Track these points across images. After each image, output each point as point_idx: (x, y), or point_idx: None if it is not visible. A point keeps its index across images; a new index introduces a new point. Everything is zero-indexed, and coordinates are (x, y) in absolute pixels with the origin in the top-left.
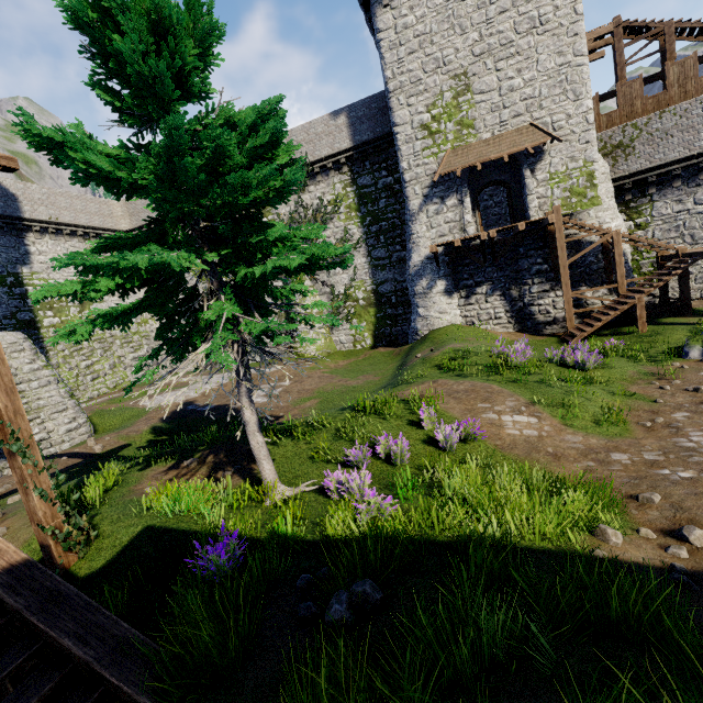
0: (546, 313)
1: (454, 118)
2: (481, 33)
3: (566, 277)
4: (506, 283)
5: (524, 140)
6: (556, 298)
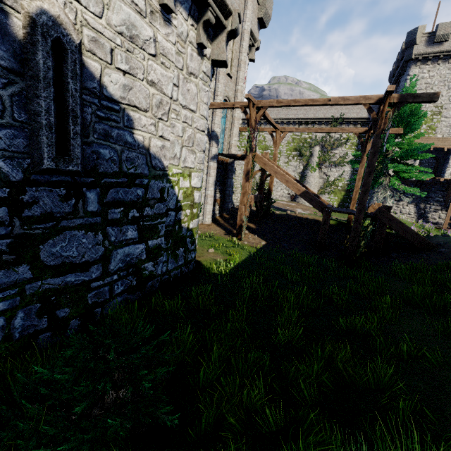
0: (434, 219)
1: (427, 123)
2: None
3: None
4: (419, 201)
5: None
6: (441, 214)
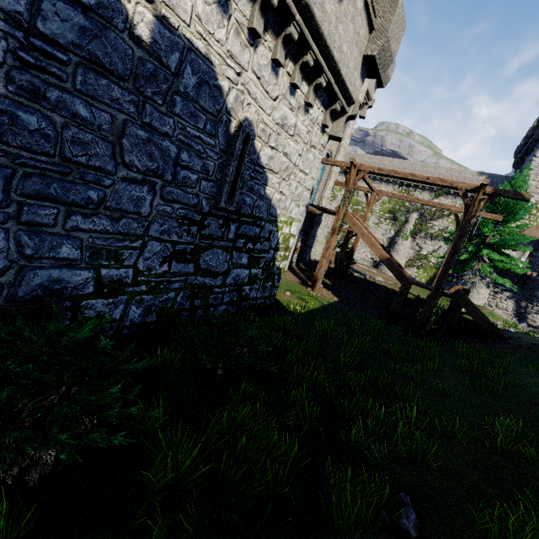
0: (534, 321)
1: None
2: None
3: None
4: (521, 298)
5: None
6: None
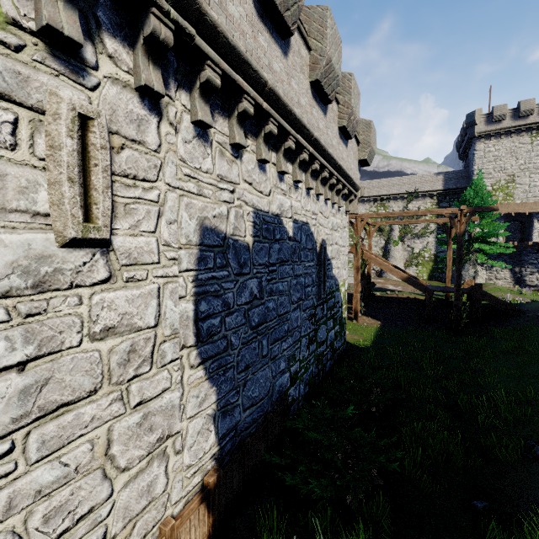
0: (532, 281)
1: (503, 191)
2: (525, 161)
3: None
4: (513, 265)
5: (537, 207)
6: (538, 276)
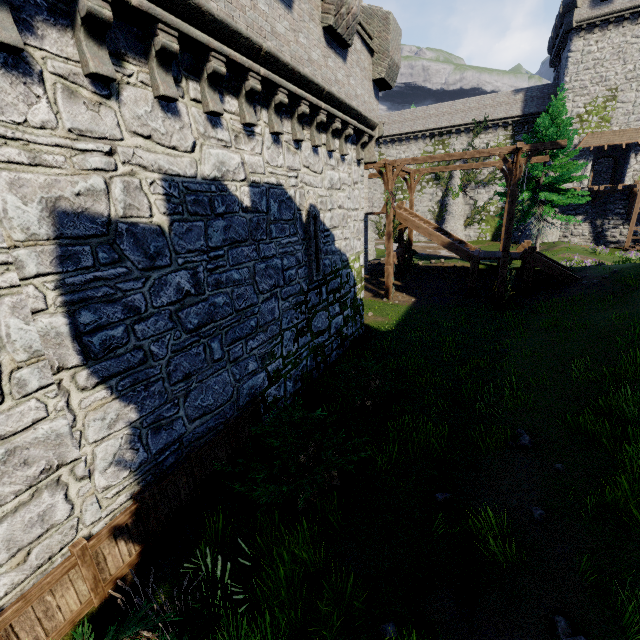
0: (614, 237)
1: (599, 114)
2: (635, 66)
3: (634, 219)
4: (595, 217)
5: (638, 136)
6: (623, 229)
